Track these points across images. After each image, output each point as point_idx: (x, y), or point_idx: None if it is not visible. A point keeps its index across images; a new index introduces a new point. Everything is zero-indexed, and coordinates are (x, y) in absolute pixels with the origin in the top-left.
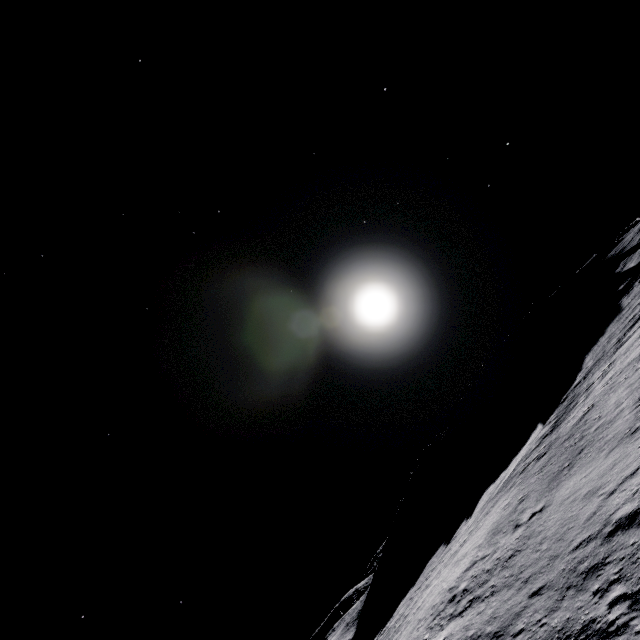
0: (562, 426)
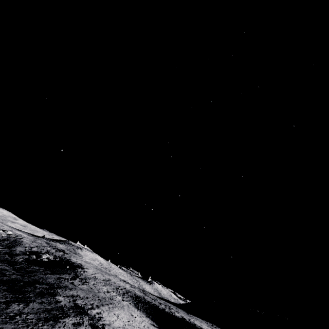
0: (117, 278)
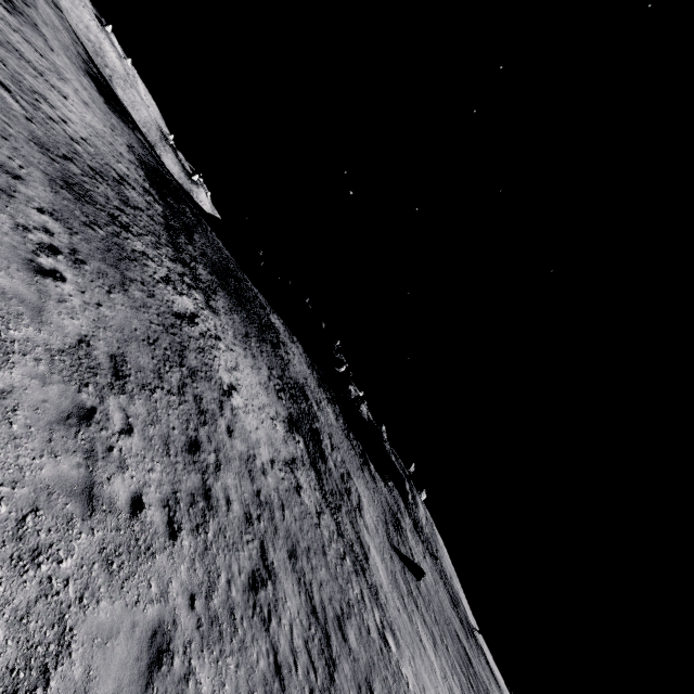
0: None
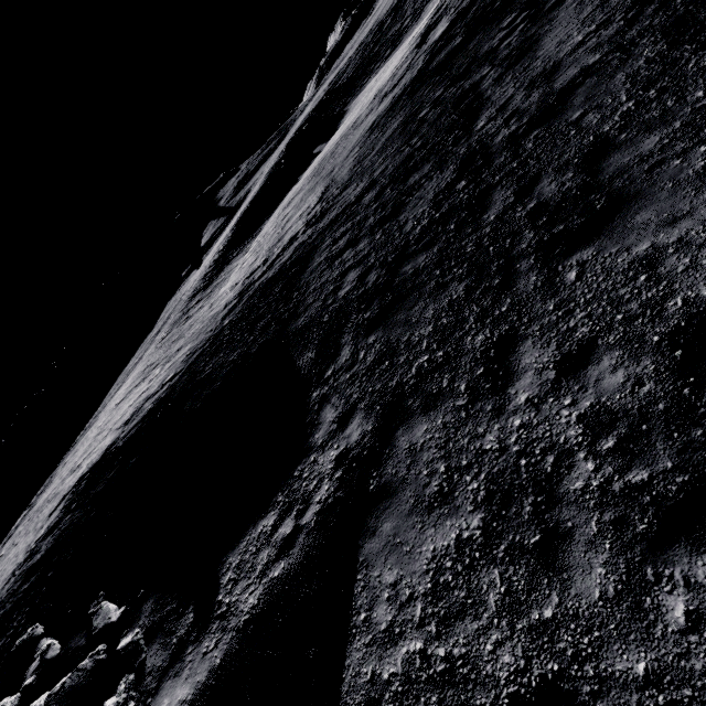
0: None
